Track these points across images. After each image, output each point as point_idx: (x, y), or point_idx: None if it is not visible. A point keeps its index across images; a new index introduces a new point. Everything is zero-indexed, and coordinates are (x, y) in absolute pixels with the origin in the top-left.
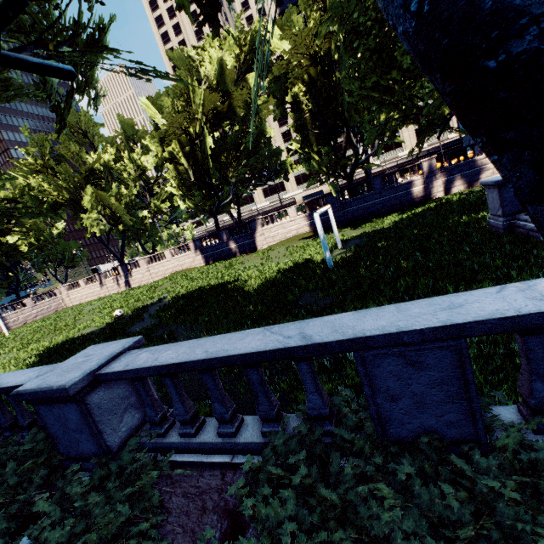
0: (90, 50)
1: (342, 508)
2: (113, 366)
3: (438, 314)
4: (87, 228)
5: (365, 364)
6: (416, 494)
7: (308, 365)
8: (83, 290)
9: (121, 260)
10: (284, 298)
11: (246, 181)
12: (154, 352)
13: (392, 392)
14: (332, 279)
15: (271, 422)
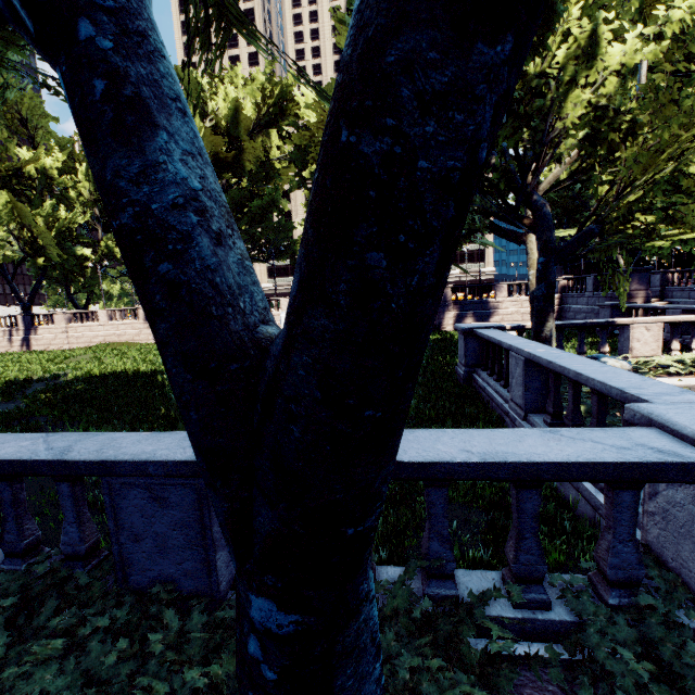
0: None
1: None
2: None
3: None
4: None
5: (113, 493)
6: (88, 650)
7: (70, 487)
8: None
9: (28, 307)
10: None
11: None
12: None
13: (136, 530)
14: None
15: (16, 557)
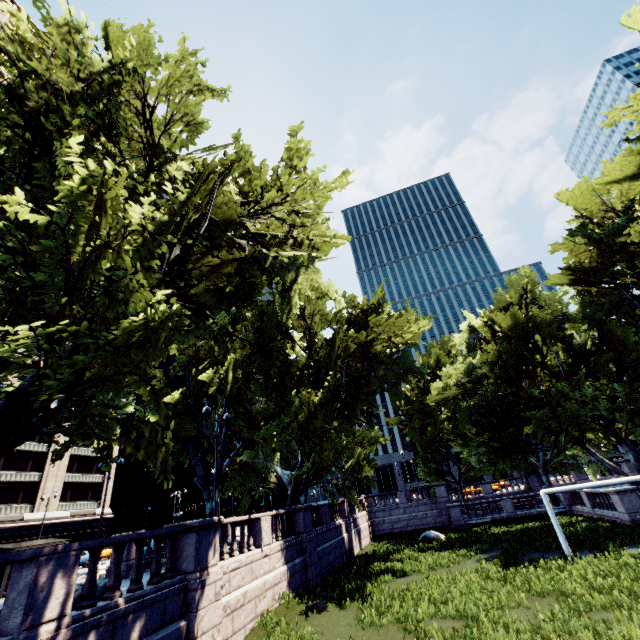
0: None
1: None
2: None
3: None
4: None
5: None
6: None
7: None
8: None
9: None
10: None
11: None
12: None
13: None
14: None
15: None
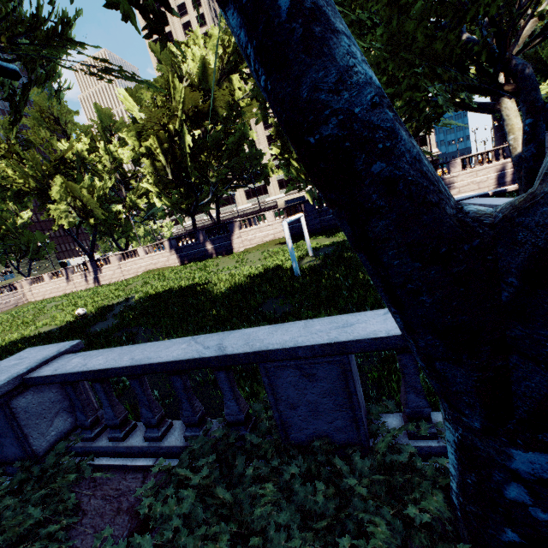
0: (50, 44)
1: (232, 506)
2: (43, 370)
3: (331, 332)
4: (55, 219)
5: (269, 374)
6: (295, 491)
7: (225, 373)
8: (48, 285)
9: (91, 255)
10: (247, 304)
11: (227, 182)
12: (86, 357)
13: (291, 400)
14: (295, 287)
15: (194, 426)
